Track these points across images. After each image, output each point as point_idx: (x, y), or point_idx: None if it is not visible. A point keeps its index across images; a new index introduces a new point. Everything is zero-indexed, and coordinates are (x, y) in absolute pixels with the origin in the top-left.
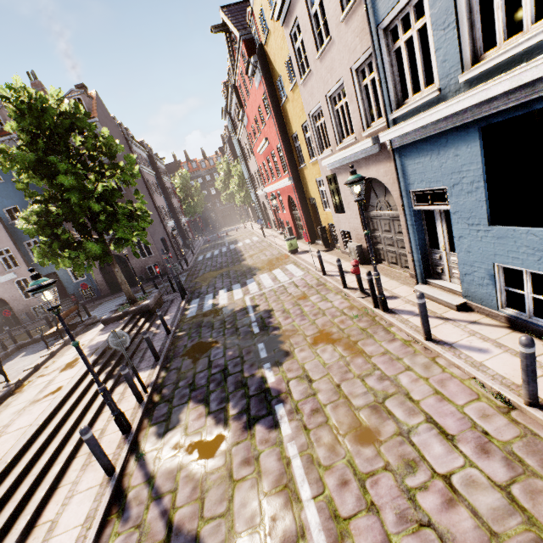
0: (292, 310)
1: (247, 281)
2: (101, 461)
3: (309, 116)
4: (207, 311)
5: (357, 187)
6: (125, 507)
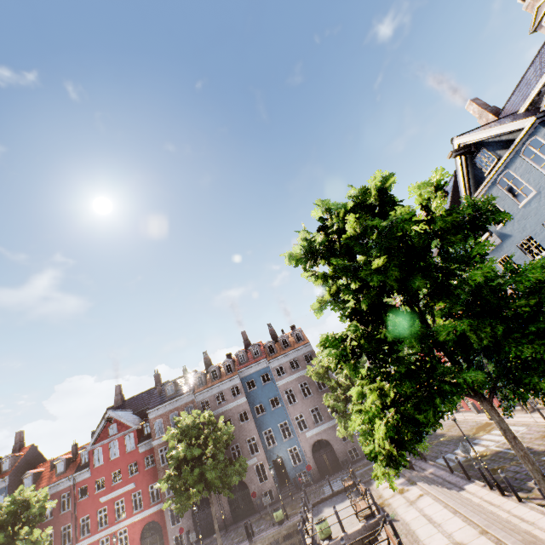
0: (544, 442)
1: (473, 441)
2: (514, 490)
3: None
4: (465, 460)
5: None
6: None
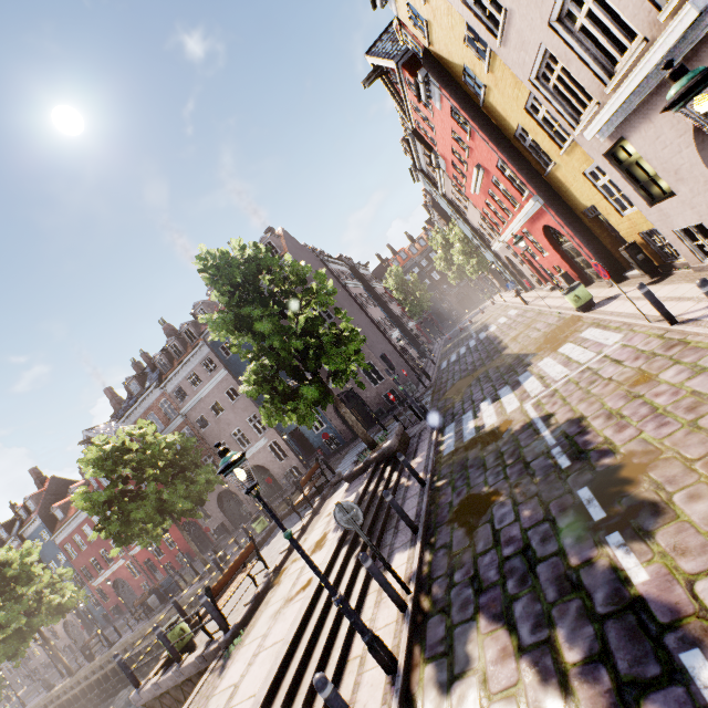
0: (626, 409)
1: (518, 378)
2: None
3: (531, 83)
4: (469, 441)
5: (704, 96)
6: None
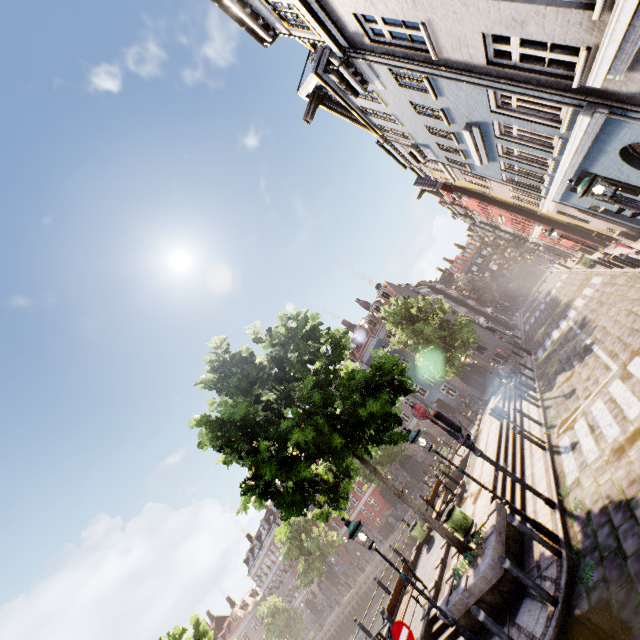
0: (595, 307)
1: (566, 313)
2: (529, 402)
3: (511, 198)
4: (549, 348)
5: (552, 235)
6: (549, 406)
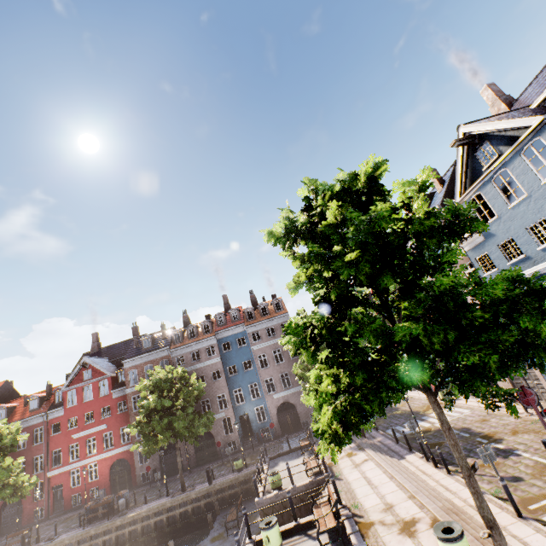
0: (482, 425)
1: (422, 417)
2: (446, 464)
3: None
4: (411, 433)
5: None
6: None
